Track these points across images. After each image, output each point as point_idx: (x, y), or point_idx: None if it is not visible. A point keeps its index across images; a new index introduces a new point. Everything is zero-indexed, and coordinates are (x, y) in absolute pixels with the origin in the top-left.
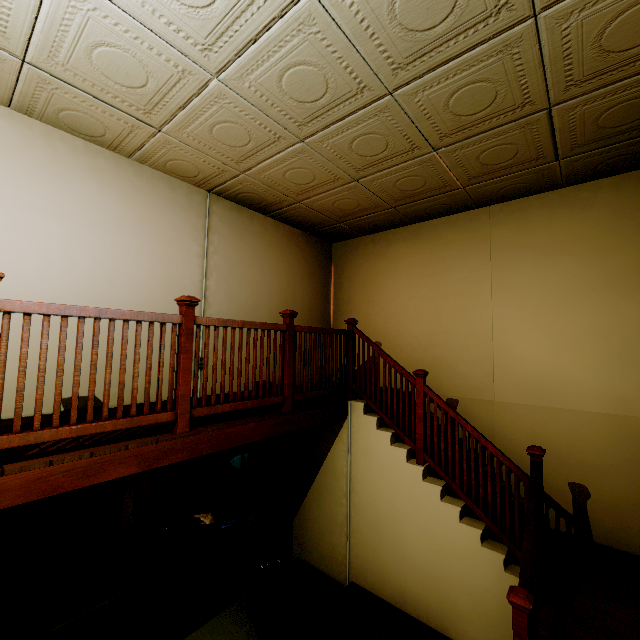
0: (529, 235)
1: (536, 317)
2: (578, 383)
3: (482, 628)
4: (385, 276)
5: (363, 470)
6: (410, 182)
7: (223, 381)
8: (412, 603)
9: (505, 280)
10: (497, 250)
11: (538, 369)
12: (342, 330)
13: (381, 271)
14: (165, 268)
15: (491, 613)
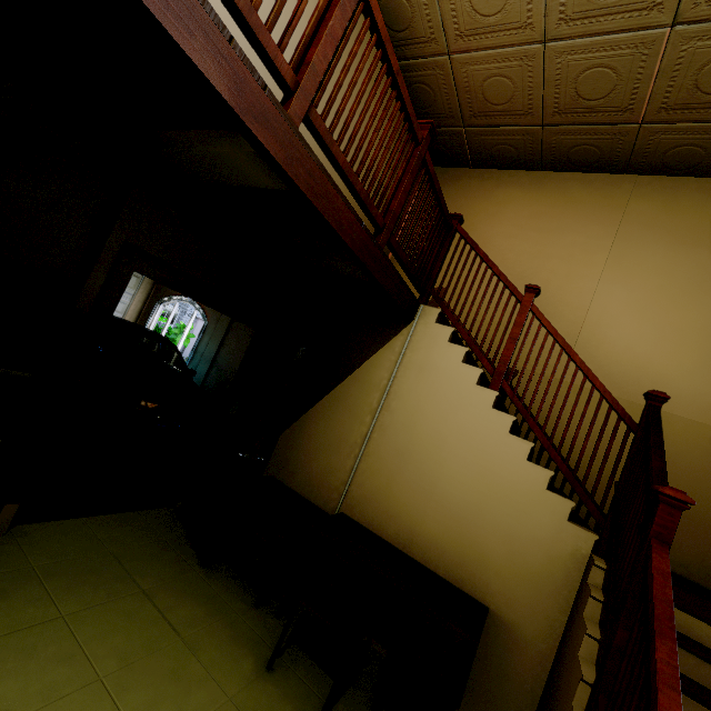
0: (672, 217)
1: (646, 303)
2: (667, 381)
3: (512, 582)
4: (481, 218)
5: (410, 386)
6: (598, 80)
7: (350, 118)
8: (422, 545)
9: (625, 257)
10: (629, 223)
11: (627, 357)
12: (449, 216)
13: (478, 212)
14: (272, 4)
15: (531, 566)
